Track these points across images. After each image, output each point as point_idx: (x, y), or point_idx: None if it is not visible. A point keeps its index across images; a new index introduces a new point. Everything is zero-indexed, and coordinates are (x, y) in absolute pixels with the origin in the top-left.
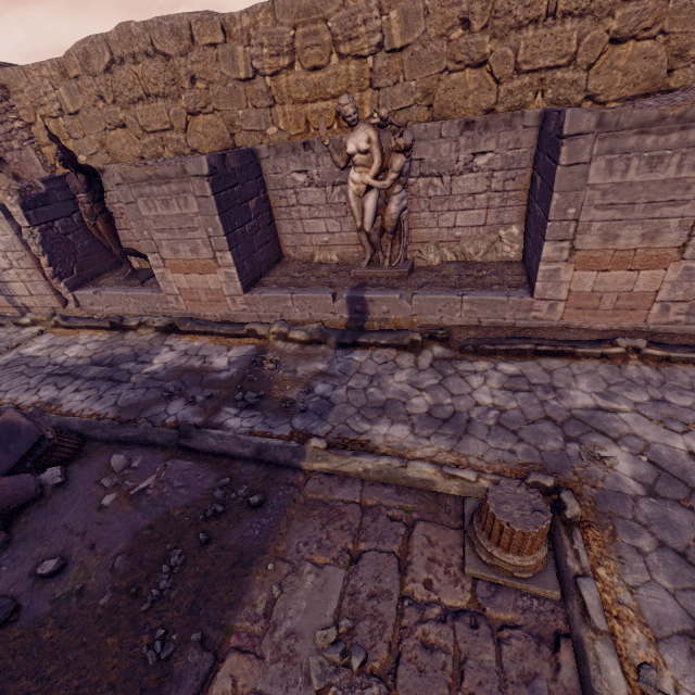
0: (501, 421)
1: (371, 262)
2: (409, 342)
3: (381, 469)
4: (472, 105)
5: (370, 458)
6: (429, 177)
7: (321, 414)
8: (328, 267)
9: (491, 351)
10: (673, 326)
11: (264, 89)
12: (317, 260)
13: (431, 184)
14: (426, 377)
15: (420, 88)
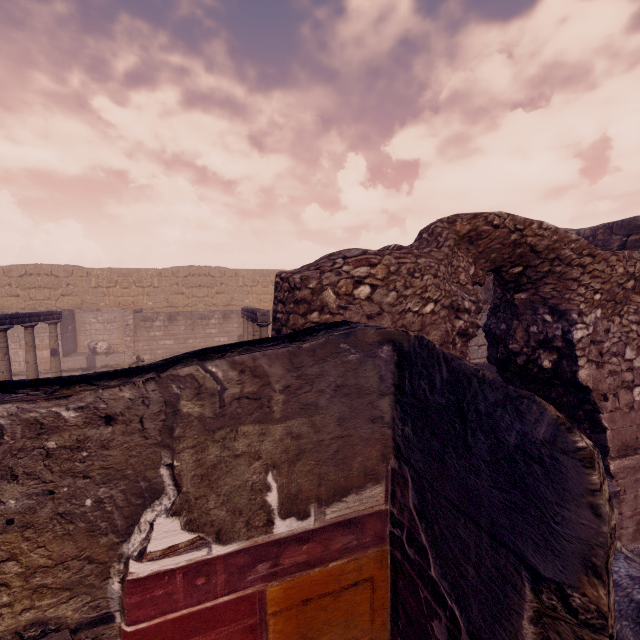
0: None
1: None
2: None
3: None
4: (16, 307)
5: None
6: None
7: None
8: None
9: None
10: (61, 367)
11: None
12: None
13: None
14: None
15: None
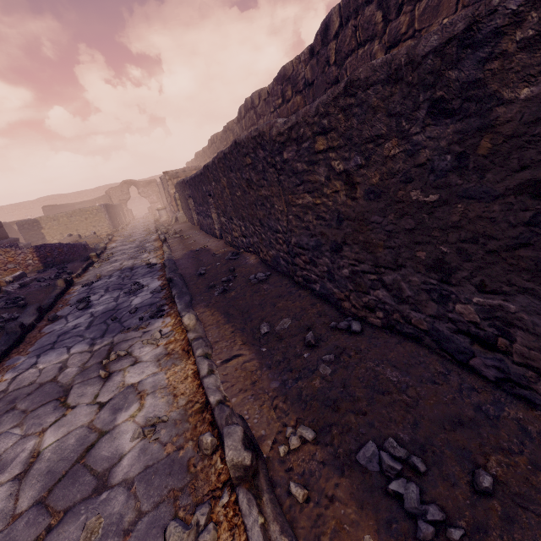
0: None
1: None
2: None
3: None
4: None
5: None
6: None
7: None
8: None
9: None
10: None
11: (11, 214)
12: None
13: None
14: None
15: (38, 212)
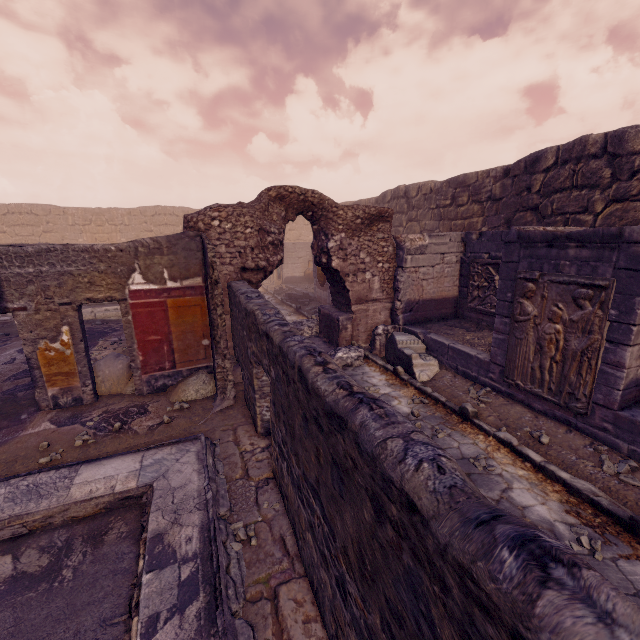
0: None
1: None
2: None
3: None
4: (5, 242)
5: None
6: None
7: None
8: None
9: None
10: None
11: None
12: None
13: None
14: None
15: None
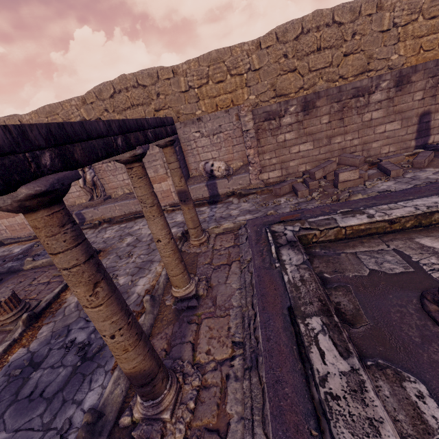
0: (104, 240)
1: (92, 199)
2: (94, 225)
3: (48, 261)
4: None
5: (46, 259)
6: (106, 163)
7: (45, 254)
8: (78, 205)
9: (121, 221)
10: None
11: None
12: (77, 203)
13: (108, 165)
14: (93, 234)
15: None
